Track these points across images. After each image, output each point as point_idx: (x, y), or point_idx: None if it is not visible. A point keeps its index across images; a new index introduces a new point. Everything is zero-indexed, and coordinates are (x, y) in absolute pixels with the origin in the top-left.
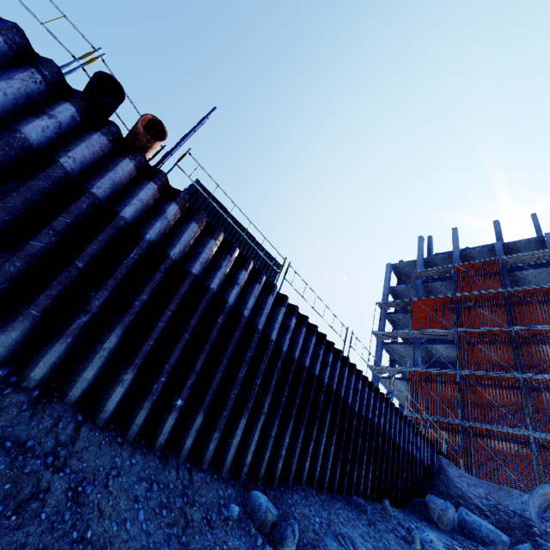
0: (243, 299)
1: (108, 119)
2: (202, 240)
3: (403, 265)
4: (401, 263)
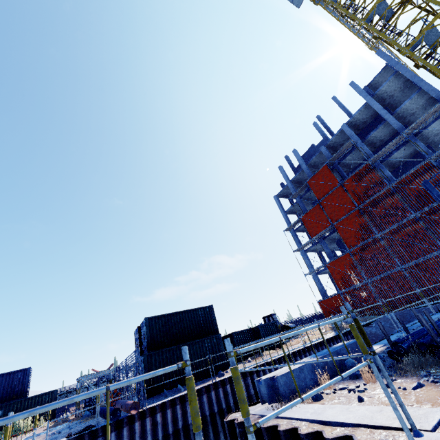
0: (203, 408)
1: (121, 418)
2: (174, 409)
3: (282, 191)
4: (281, 191)
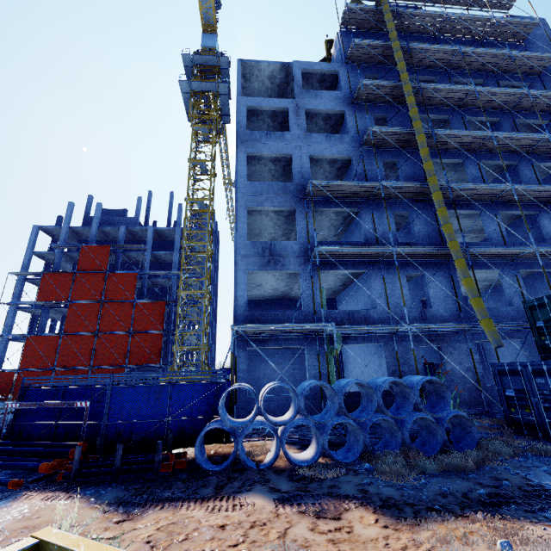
0: None
1: None
2: None
3: (51, 229)
4: (49, 227)
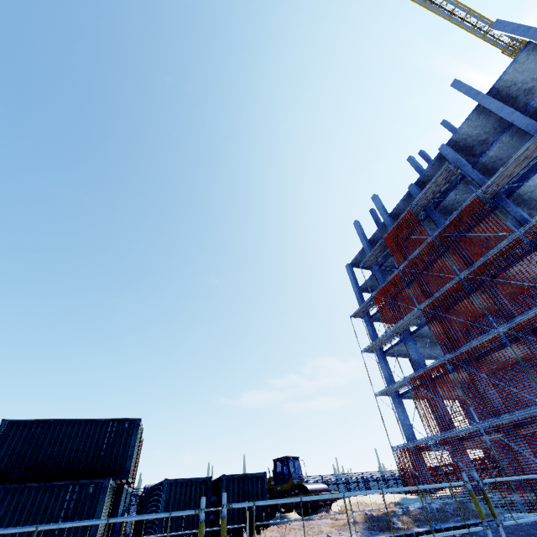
0: None
1: None
2: None
3: (358, 258)
4: (355, 258)
